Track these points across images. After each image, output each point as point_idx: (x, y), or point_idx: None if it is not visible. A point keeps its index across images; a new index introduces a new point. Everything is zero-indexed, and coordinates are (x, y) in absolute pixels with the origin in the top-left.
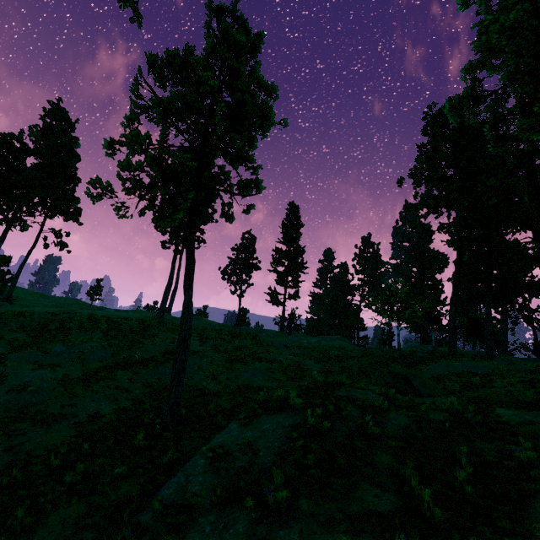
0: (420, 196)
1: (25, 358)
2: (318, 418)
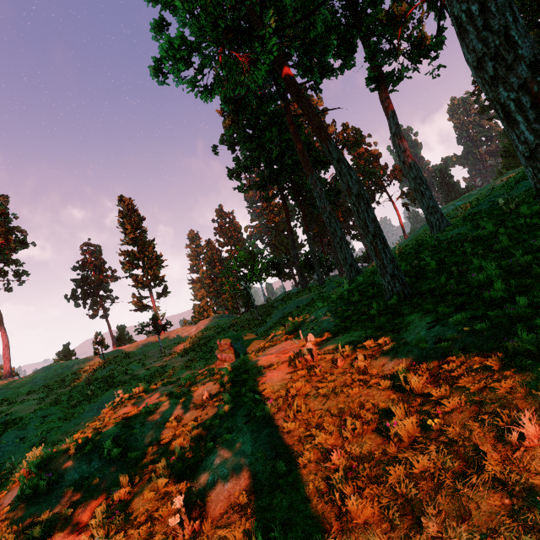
0: (233, 160)
1: None
2: (37, 478)
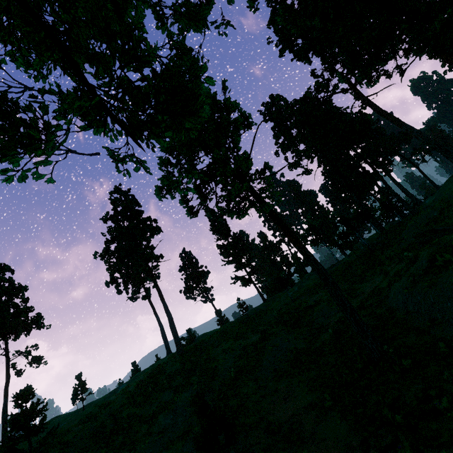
0: (299, 153)
1: (148, 452)
2: None
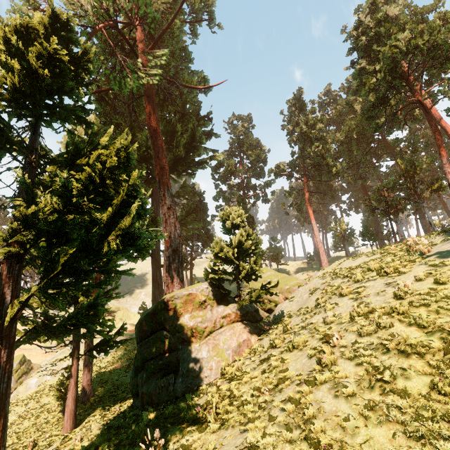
0: None
1: None
2: None
